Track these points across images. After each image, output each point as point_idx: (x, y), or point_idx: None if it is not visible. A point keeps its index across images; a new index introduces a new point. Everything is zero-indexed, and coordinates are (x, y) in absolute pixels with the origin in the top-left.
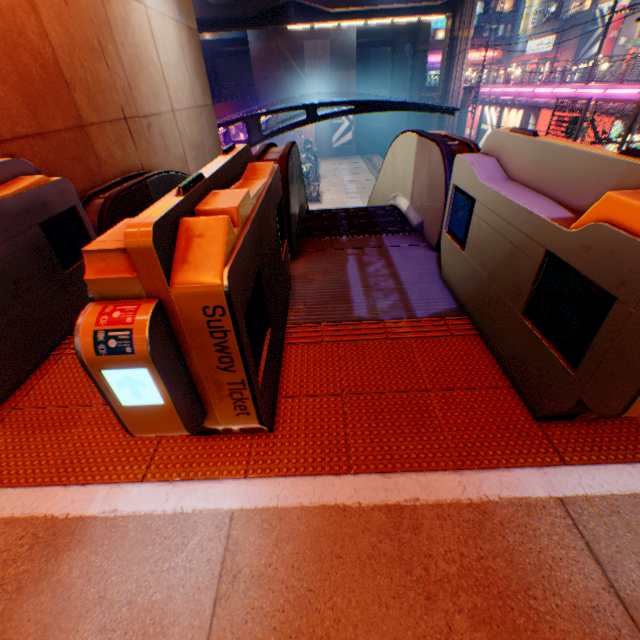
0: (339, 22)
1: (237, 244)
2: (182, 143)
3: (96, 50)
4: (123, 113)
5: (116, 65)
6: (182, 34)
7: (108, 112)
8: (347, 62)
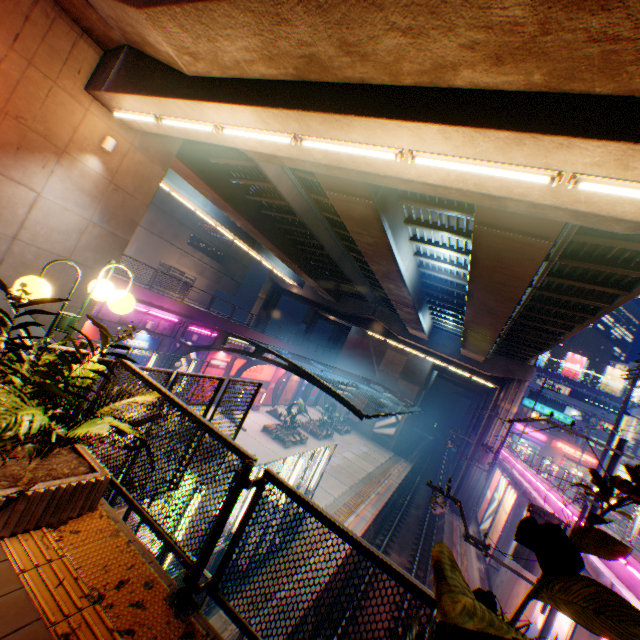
0: (403, 345)
1: None
2: (8, 255)
3: None
4: None
5: None
6: (94, 228)
7: None
8: (415, 377)
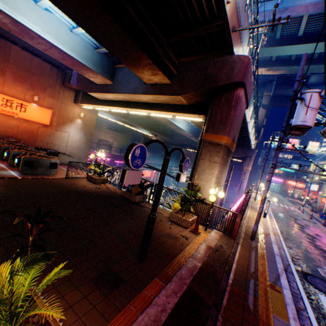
0: None
1: None
2: (66, 151)
3: (48, 135)
4: (48, 142)
5: (52, 137)
6: (83, 138)
7: (44, 141)
8: None
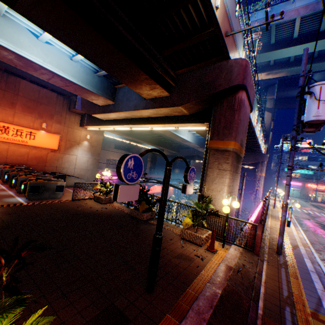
0: None
1: (10, 169)
2: (74, 173)
3: (57, 159)
4: (57, 166)
5: (61, 161)
6: (90, 159)
7: (53, 165)
8: None
